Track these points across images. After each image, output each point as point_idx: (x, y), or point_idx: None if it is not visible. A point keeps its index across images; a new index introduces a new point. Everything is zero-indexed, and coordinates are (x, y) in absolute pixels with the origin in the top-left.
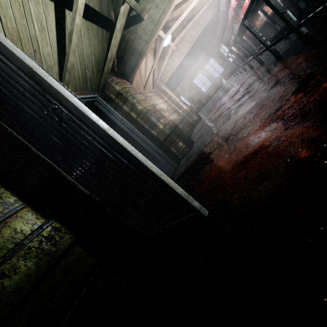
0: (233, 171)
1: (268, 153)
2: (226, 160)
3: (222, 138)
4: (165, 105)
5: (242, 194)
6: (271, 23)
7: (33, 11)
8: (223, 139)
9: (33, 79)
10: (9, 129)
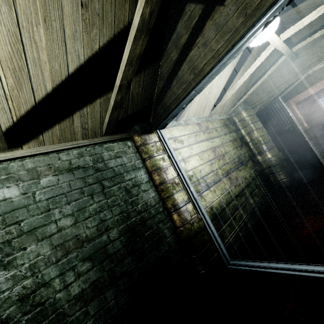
0: None
1: None
2: None
3: None
4: None
5: None
6: None
7: None
8: None
9: (288, 119)
10: None
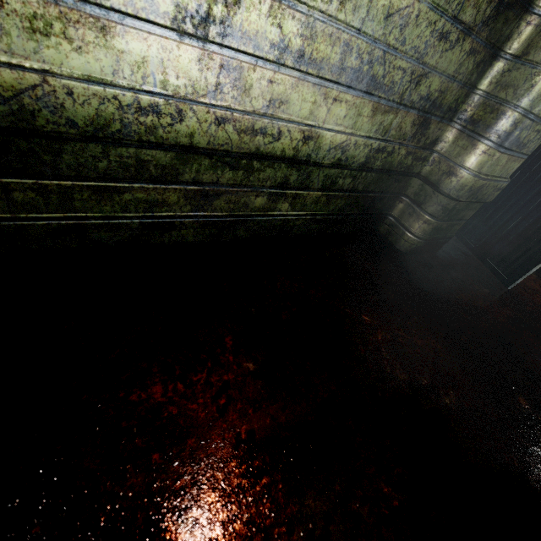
0: None
1: None
2: None
3: None
4: None
5: (534, 313)
6: None
7: None
8: None
9: None
10: None
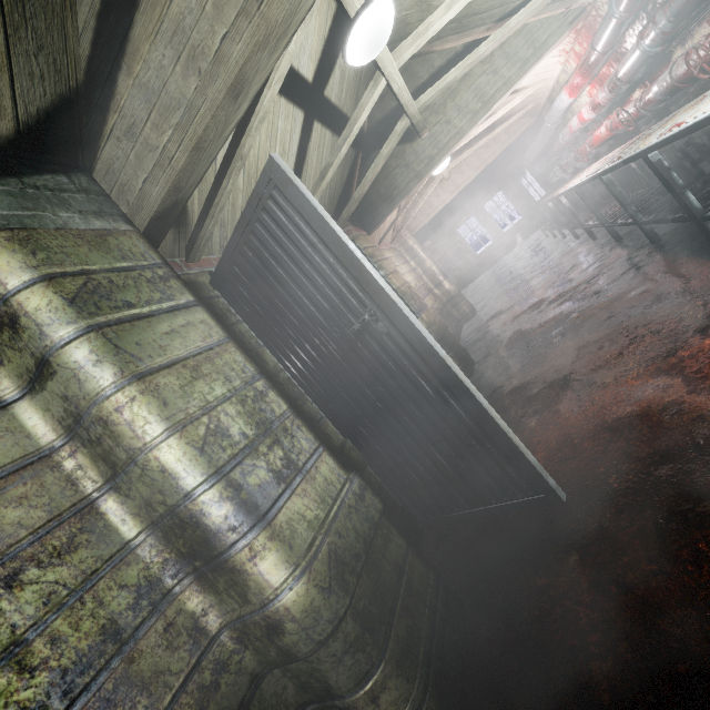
0: (598, 440)
1: (663, 423)
2: (576, 418)
3: (554, 373)
4: (413, 278)
5: (627, 477)
6: (643, 175)
7: (280, 129)
8: (557, 375)
9: (353, 275)
10: (238, 316)
